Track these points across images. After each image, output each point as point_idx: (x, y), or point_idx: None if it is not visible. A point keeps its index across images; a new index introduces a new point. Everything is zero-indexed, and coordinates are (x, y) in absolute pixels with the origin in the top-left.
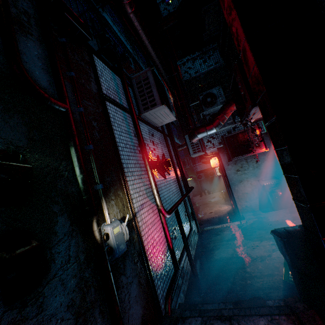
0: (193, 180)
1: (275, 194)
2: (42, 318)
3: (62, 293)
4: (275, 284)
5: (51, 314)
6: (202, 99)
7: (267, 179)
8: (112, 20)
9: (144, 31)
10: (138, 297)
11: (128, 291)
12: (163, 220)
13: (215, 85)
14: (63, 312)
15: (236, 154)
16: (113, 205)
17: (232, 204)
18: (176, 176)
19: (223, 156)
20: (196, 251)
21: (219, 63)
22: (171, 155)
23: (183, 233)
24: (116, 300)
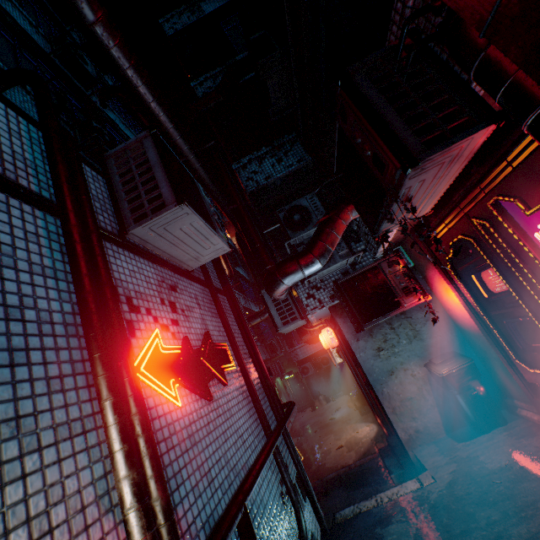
0: (295, 377)
1: (471, 392)
2: None
3: None
4: None
5: None
6: (284, 217)
7: (444, 359)
8: (124, 122)
9: (139, 74)
10: None
11: None
12: None
13: (304, 195)
14: None
15: (371, 313)
16: None
17: (382, 424)
18: (247, 385)
19: (343, 322)
20: None
21: (304, 161)
22: (230, 332)
23: None
24: None
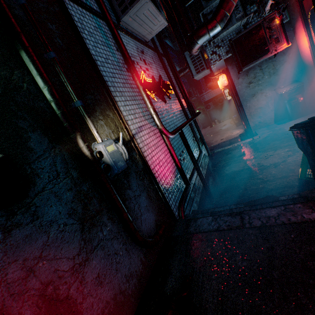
0: (202, 111)
1: (295, 101)
2: (40, 223)
3: (58, 203)
4: (289, 183)
5: (50, 221)
6: None
7: (286, 85)
8: None
9: None
10: (149, 207)
11: (137, 202)
12: (167, 142)
13: None
14: (64, 218)
15: (248, 60)
16: (103, 126)
17: (244, 125)
18: (179, 101)
19: (231, 68)
20: (207, 170)
21: None
22: (169, 77)
23: (191, 153)
24: (122, 208)
